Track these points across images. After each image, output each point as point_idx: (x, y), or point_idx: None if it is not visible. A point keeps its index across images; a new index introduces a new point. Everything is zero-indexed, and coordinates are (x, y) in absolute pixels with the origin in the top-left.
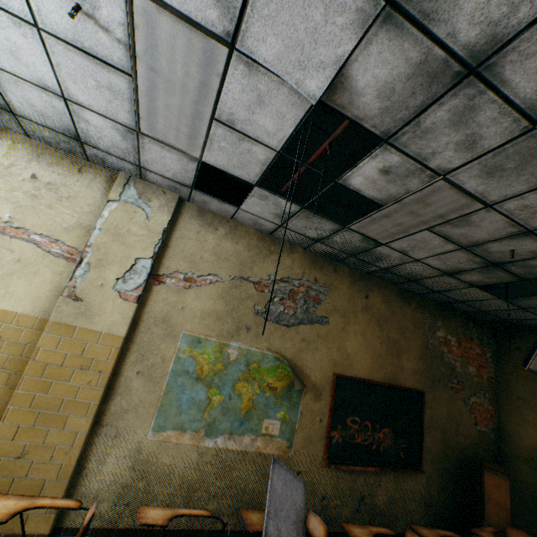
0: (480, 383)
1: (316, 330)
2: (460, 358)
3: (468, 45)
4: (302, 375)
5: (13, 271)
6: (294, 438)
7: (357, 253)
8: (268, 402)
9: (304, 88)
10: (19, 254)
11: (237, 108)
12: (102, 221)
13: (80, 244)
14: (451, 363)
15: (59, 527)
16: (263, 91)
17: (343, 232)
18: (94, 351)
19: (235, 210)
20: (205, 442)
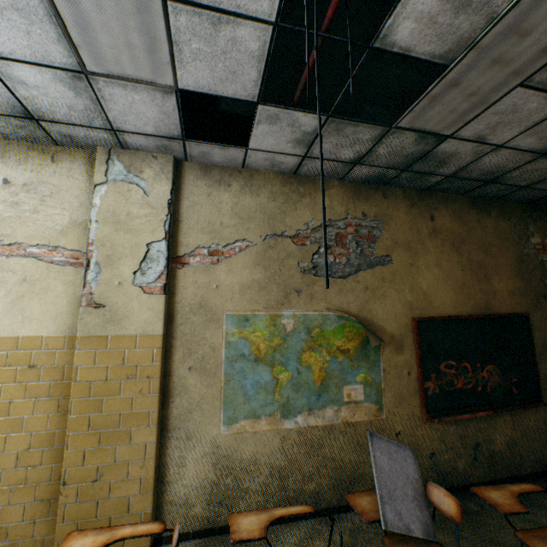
0: None
1: (379, 273)
2: None
3: None
4: (375, 329)
5: (23, 293)
6: (383, 399)
7: (410, 164)
8: (343, 367)
9: None
10: (22, 273)
11: None
12: (96, 211)
13: (82, 245)
14: None
15: (159, 536)
16: None
17: (389, 137)
18: (135, 357)
19: (243, 153)
20: (284, 424)
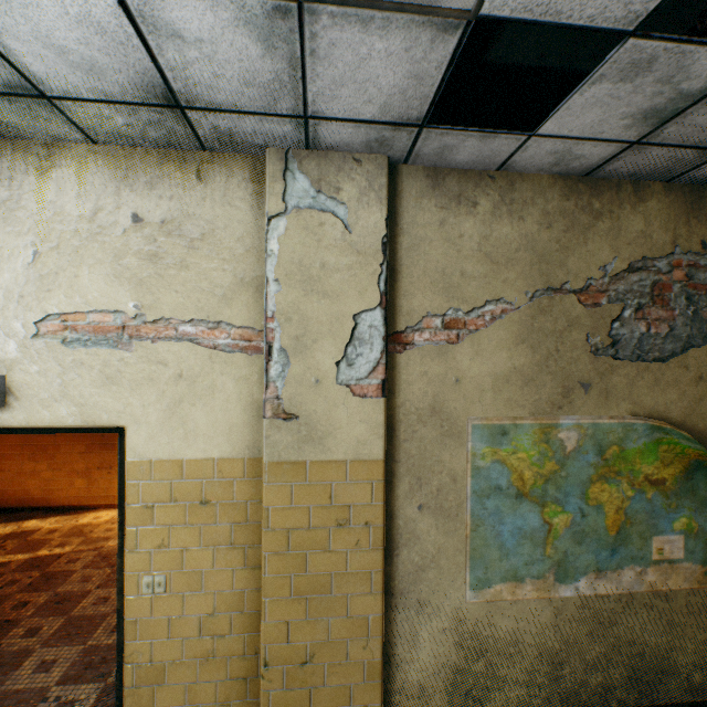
0: None
1: None
2: None
3: None
4: None
5: (180, 396)
6: None
7: None
8: (653, 507)
9: None
10: (176, 366)
11: None
12: (273, 263)
13: (253, 318)
14: None
15: None
16: None
17: None
18: (345, 494)
19: (518, 143)
20: (559, 591)
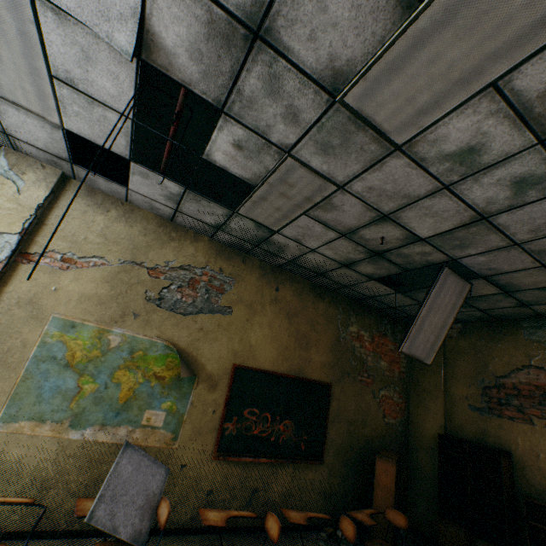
0: (391, 377)
1: (217, 319)
2: (372, 353)
3: (240, 6)
4: (197, 365)
5: None
6: (181, 430)
7: (259, 243)
8: (154, 392)
9: (117, 42)
10: None
11: (69, 65)
12: None
13: None
14: (363, 358)
15: None
16: (84, 45)
17: (236, 218)
18: None
19: (125, 190)
20: (70, 434)
